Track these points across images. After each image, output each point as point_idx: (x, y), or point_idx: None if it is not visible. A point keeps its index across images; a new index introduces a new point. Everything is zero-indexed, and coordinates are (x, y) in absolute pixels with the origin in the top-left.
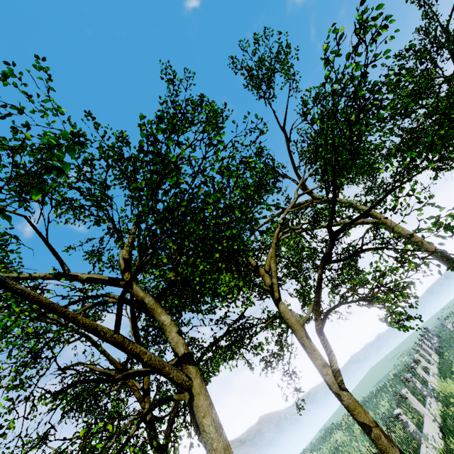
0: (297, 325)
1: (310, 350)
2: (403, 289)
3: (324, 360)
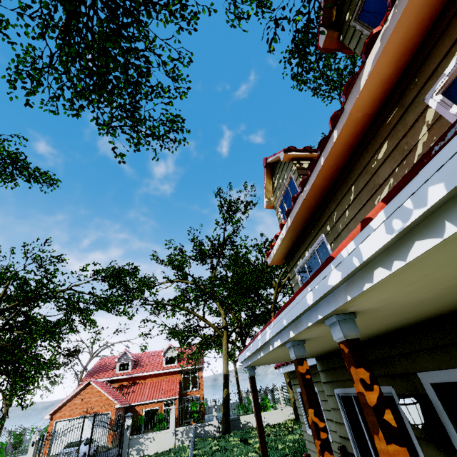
0: None
1: None
2: None
3: None
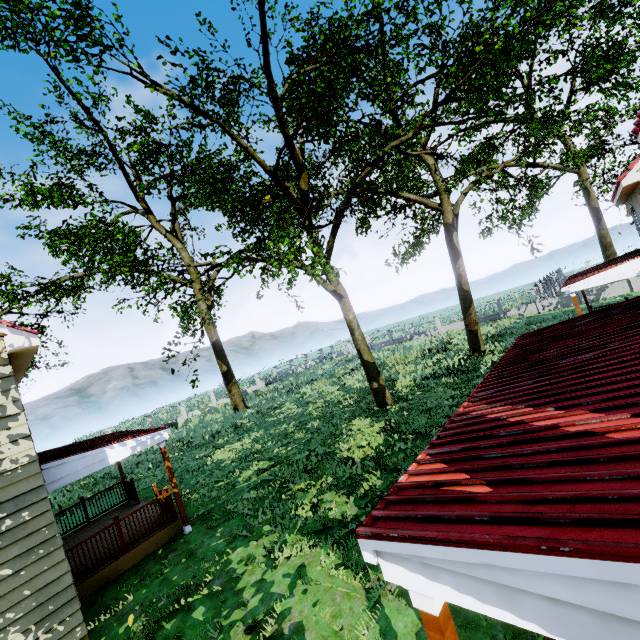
0: None
1: None
2: None
3: None
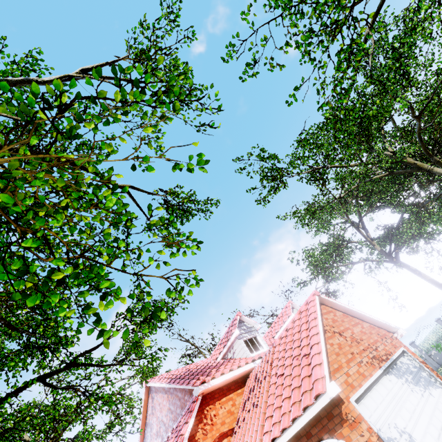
0: None
1: None
2: None
3: None
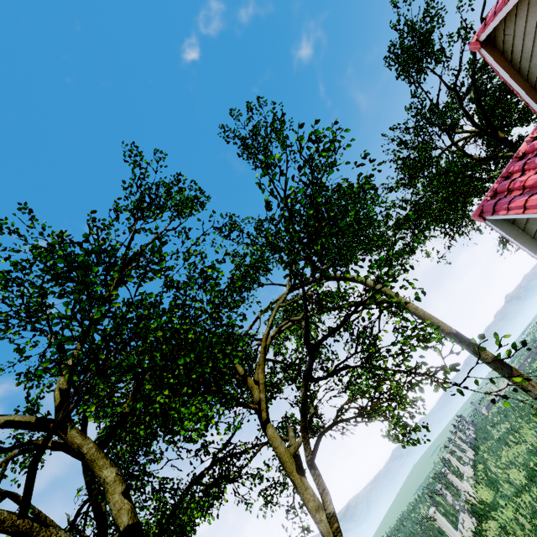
0: (286, 455)
1: (301, 488)
2: (402, 398)
3: (318, 501)
